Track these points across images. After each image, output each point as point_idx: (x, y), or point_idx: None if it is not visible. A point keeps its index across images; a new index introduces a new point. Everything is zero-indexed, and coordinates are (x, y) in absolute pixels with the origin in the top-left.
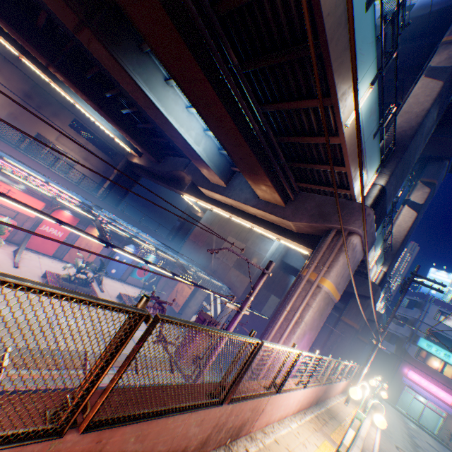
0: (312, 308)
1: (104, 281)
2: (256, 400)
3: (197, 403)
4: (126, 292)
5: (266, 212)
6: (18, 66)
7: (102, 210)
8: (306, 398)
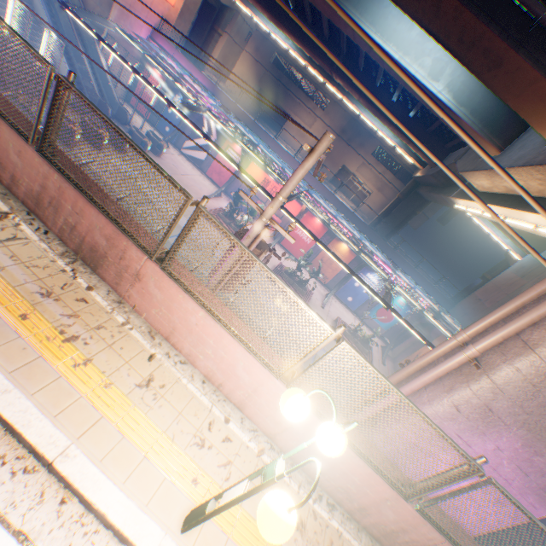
0: (532, 356)
1: (334, 303)
2: (111, 228)
3: (2, 112)
4: (350, 325)
5: (543, 165)
6: (341, 105)
7: (324, 203)
8: (332, 465)
